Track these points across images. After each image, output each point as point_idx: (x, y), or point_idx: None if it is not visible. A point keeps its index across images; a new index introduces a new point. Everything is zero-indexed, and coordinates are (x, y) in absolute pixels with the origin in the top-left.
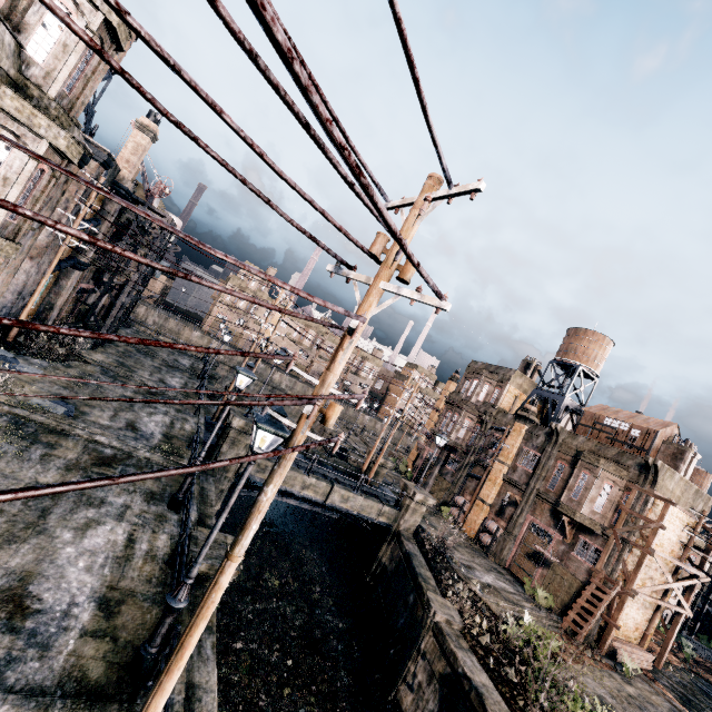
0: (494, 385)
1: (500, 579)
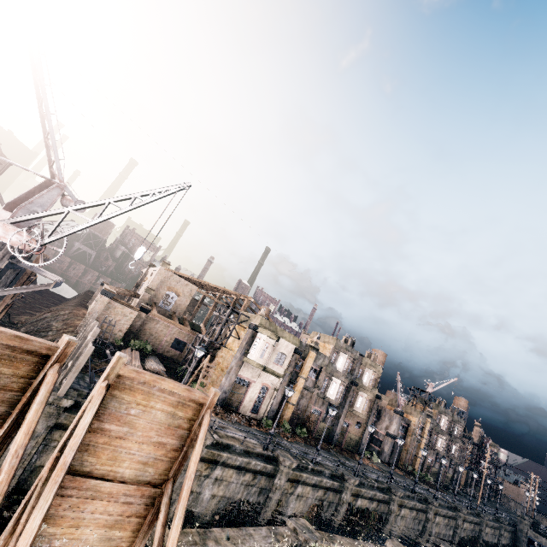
0: None
1: None
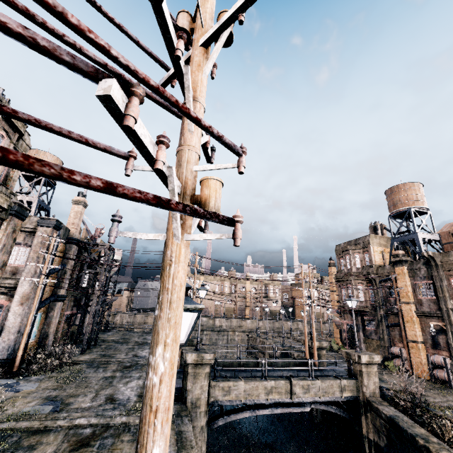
0: (361, 252)
1: None
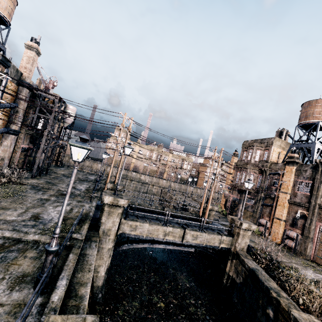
0: (263, 150)
1: (316, 271)
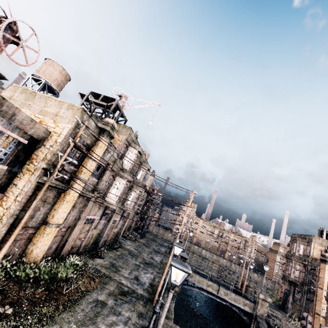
0: (305, 245)
1: None
